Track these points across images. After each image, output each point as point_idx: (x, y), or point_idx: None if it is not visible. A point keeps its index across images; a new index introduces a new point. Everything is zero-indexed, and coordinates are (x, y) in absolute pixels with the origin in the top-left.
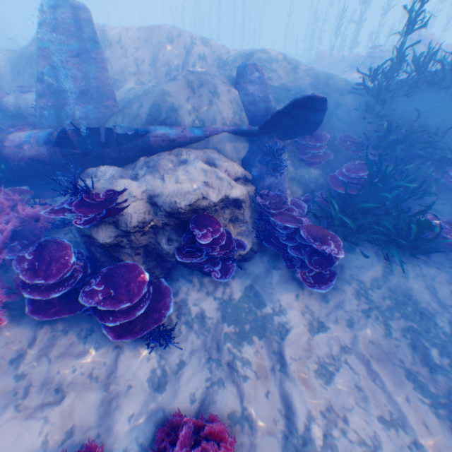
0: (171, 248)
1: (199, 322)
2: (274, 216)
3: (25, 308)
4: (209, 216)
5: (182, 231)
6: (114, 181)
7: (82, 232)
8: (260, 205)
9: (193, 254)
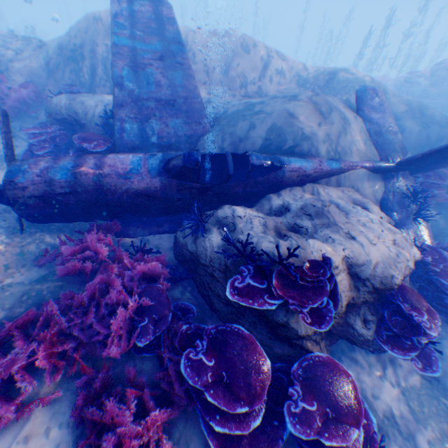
0: (371, 334)
1: (391, 425)
2: (444, 277)
3: (186, 432)
4: (409, 289)
5: (371, 306)
6: (291, 239)
7: (235, 303)
8: (419, 261)
9: (398, 341)
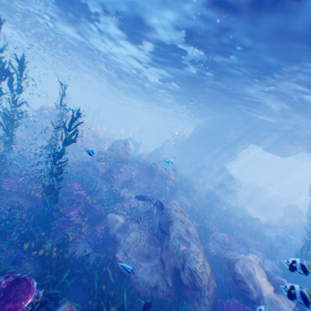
0: None
1: None
2: None
3: None
4: None
5: None
6: None
7: None
8: None
9: None
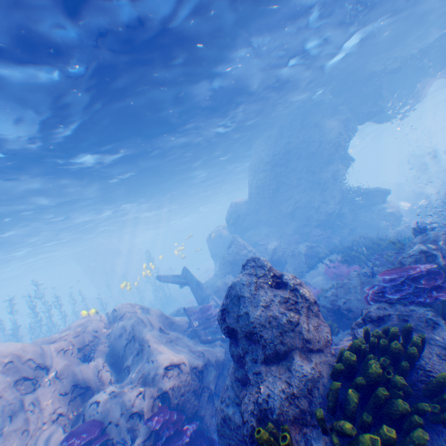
0: None
1: None
2: None
3: None
4: None
5: None
6: None
7: None
8: None
9: None
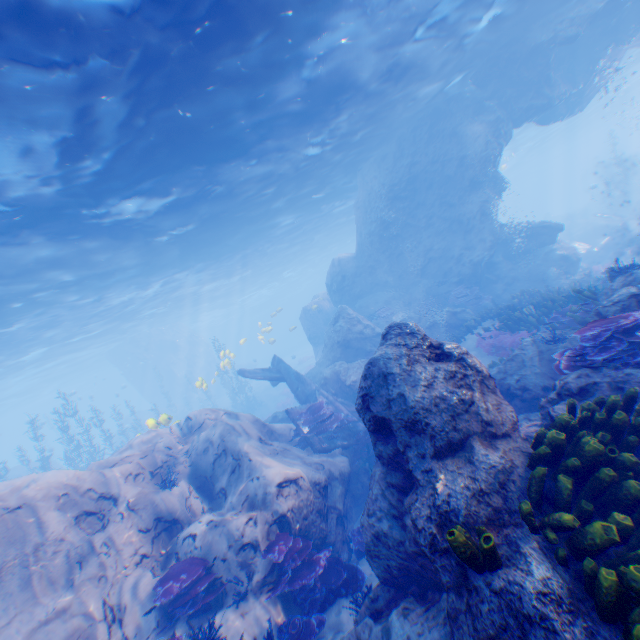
0: None
1: None
2: None
3: None
4: None
5: None
6: None
7: None
8: None
9: None
